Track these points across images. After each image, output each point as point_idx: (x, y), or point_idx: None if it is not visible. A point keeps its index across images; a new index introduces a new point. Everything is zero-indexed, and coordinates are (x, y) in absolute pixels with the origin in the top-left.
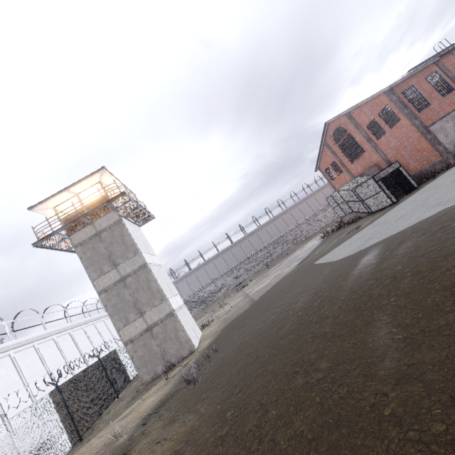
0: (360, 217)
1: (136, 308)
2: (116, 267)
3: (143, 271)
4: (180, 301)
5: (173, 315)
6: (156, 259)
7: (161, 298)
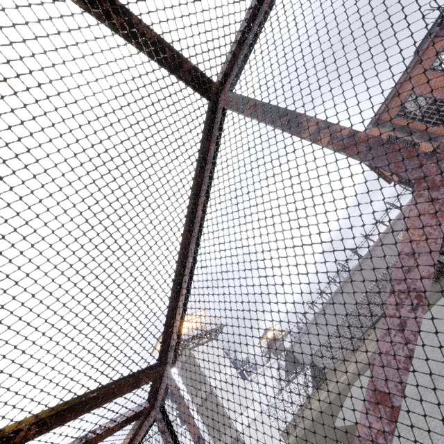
0: (441, 274)
1: (216, 428)
2: (198, 392)
3: (212, 396)
4: (257, 409)
5: (239, 439)
6: (229, 371)
7: (228, 422)
